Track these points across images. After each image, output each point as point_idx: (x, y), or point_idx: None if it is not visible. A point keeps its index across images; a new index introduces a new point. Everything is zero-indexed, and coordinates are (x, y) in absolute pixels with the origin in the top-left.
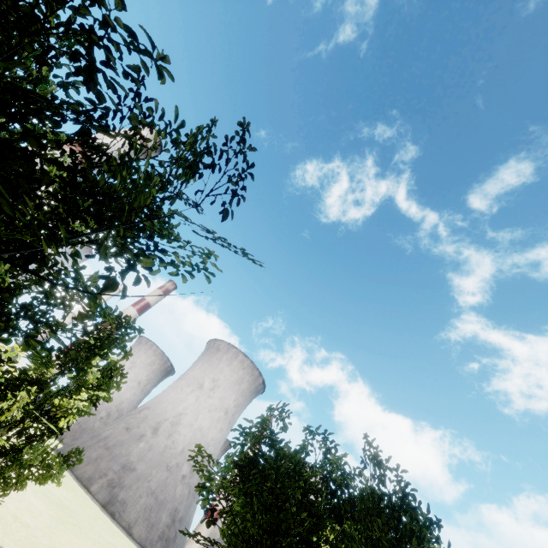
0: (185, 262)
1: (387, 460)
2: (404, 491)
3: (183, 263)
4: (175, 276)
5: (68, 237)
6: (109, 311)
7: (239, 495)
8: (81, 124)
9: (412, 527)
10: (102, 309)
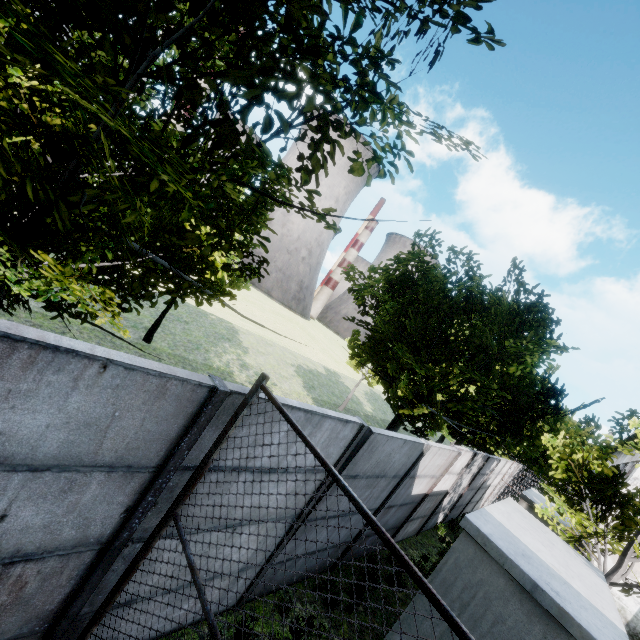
0: (384, 147)
1: (534, 287)
2: (541, 309)
3: (383, 150)
4: (384, 177)
5: (266, 139)
6: (335, 227)
7: (388, 300)
8: (284, 3)
9: (532, 323)
10: (327, 224)
